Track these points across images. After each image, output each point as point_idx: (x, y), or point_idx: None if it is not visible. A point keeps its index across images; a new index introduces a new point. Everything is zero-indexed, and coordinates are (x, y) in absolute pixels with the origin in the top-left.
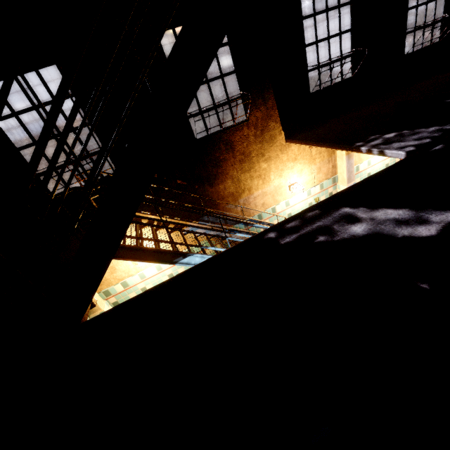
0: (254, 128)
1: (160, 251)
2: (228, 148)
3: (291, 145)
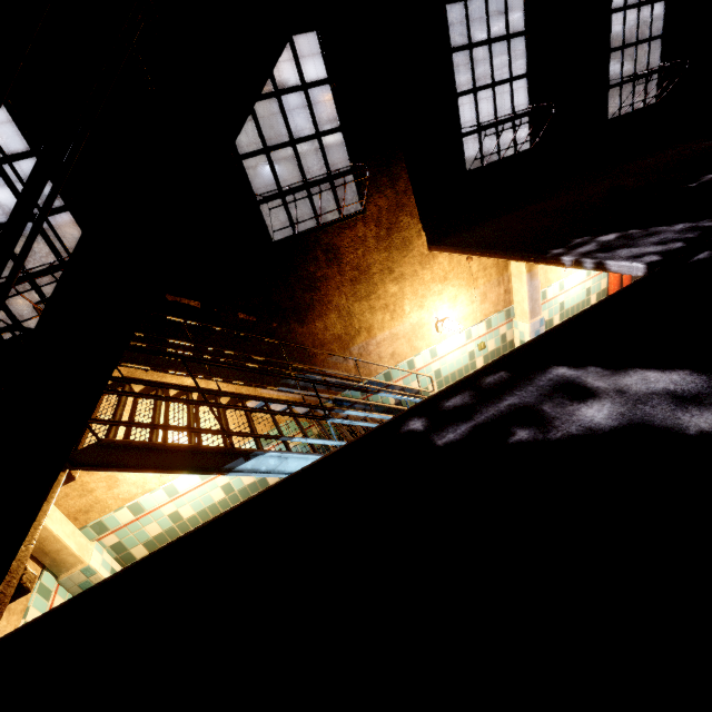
0: (375, 225)
1: (197, 450)
2: (330, 257)
3: (438, 256)
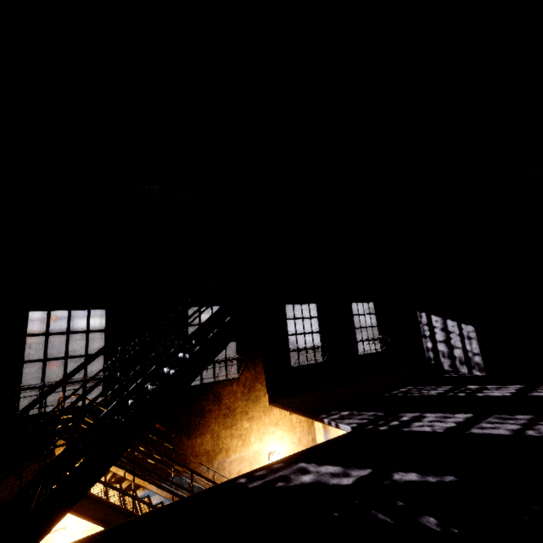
0: (242, 386)
1: (113, 506)
2: (216, 399)
3: (274, 409)
